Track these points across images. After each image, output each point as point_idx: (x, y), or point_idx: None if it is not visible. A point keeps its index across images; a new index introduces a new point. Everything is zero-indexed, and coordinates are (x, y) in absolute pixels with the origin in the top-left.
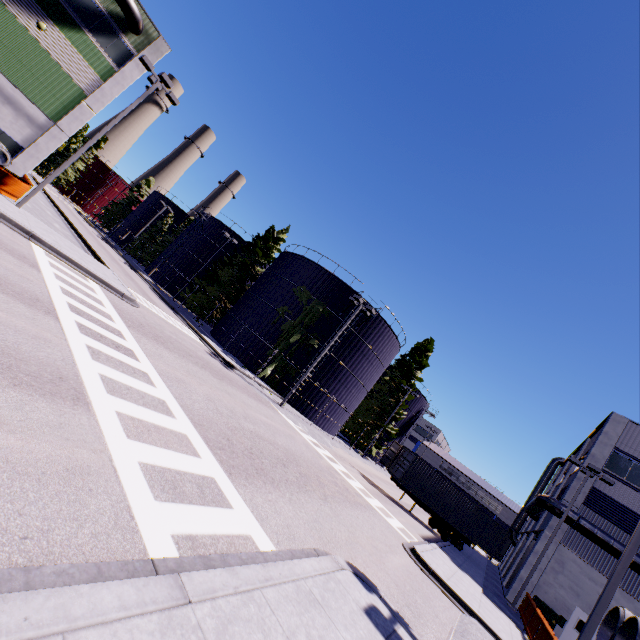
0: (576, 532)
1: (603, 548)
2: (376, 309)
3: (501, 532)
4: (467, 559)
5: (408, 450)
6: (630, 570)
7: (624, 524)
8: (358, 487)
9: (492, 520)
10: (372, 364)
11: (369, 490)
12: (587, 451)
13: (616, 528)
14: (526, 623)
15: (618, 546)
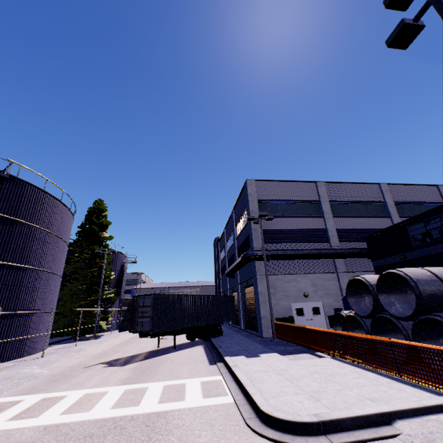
0: (269, 262)
1: (286, 259)
2: (5, 168)
3: (230, 299)
4: (229, 337)
5: (142, 296)
6: (297, 261)
7: (283, 239)
8: (117, 402)
9: (223, 296)
10: (46, 242)
11: (131, 379)
12: (241, 215)
13: (281, 244)
14: (305, 343)
15: (291, 252)
